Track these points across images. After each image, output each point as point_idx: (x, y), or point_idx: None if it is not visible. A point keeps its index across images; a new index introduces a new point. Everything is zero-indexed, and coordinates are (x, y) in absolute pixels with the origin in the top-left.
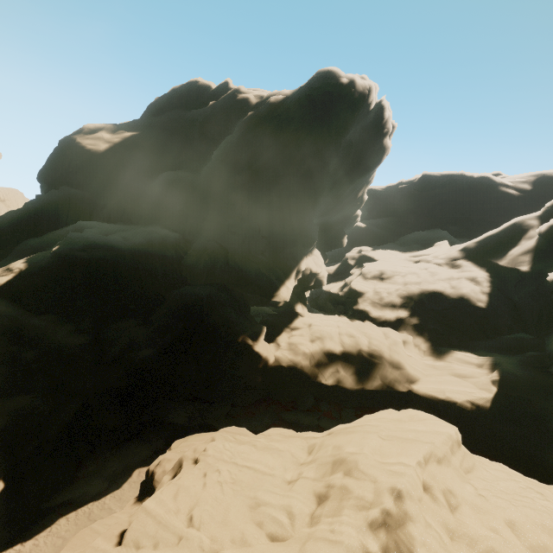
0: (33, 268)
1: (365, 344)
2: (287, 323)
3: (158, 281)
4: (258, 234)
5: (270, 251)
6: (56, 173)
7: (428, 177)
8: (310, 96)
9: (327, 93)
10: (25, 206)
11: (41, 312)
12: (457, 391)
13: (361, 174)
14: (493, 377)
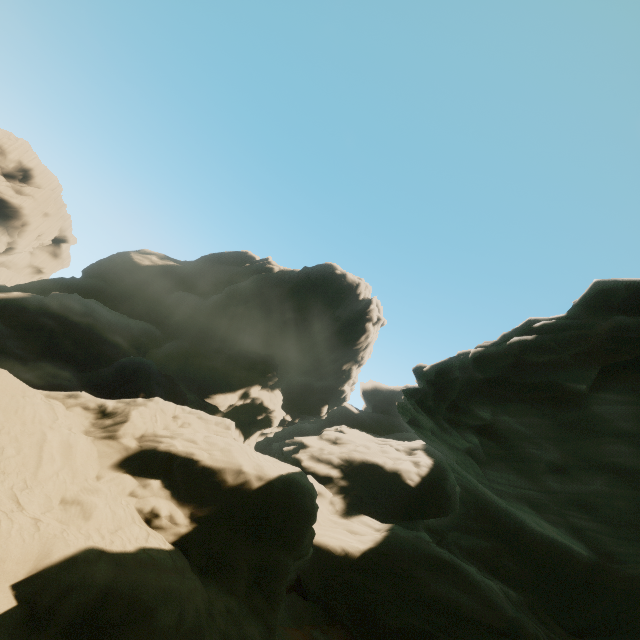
0: (30, 298)
1: None
2: None
3: (118, 353)
4: (227, 352)
5: (229, 367)
6: (100, 269)
7: None
8: (309, 273)
9: (322, 275)
10: (58, 278)
11: (9, 327)
12: (337, 538)
13: (342, 343)
14: (380, 535)
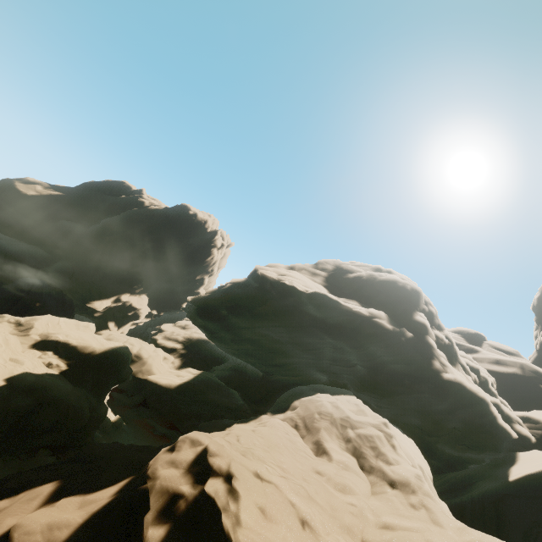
0: None
1: (137, 350)
2: (96, 330)
3: (15, 272)
4: (103, 270)
5: (105, 282)
6: None
7: None
8: (168, 212)
9: (178, 214)
10: None
11: None
12: (168, 379)
13: (193, 262)
14: (193, 376)
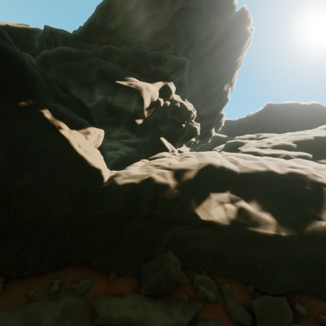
0: None
1: (272, 166)
2: (146, 156)
3: None
4: (120, 53)
5: (130, 66)
6: None
7: (271, 105)
8: None
9: None
10: None
11: None
12: None
13: (228, 51)
14: None
